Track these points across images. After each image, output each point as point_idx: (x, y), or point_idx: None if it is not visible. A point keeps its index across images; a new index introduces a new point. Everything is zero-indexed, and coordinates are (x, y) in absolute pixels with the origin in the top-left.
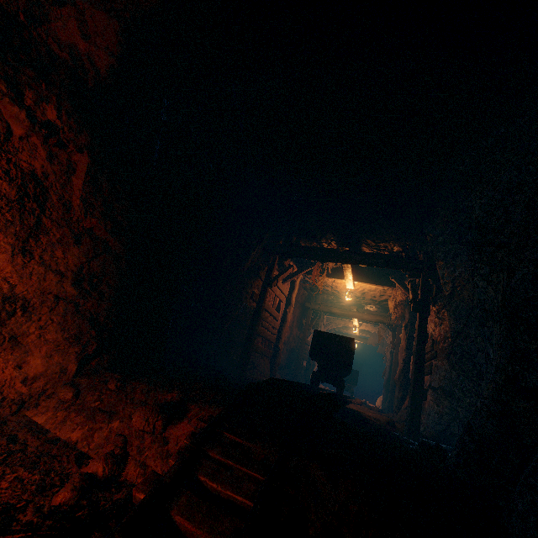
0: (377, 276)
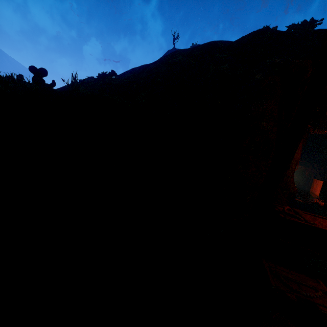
0: (302, 163)
